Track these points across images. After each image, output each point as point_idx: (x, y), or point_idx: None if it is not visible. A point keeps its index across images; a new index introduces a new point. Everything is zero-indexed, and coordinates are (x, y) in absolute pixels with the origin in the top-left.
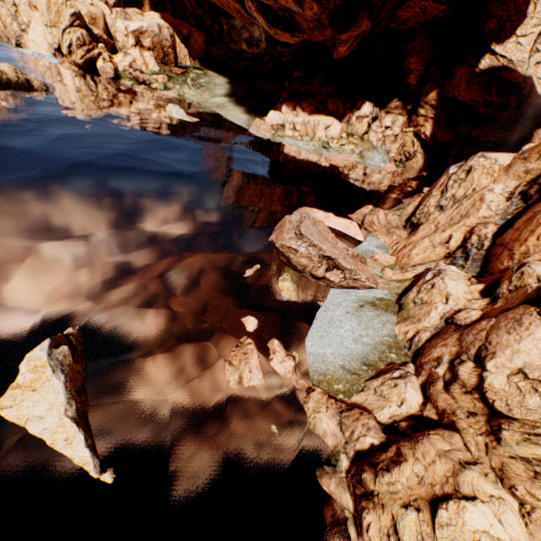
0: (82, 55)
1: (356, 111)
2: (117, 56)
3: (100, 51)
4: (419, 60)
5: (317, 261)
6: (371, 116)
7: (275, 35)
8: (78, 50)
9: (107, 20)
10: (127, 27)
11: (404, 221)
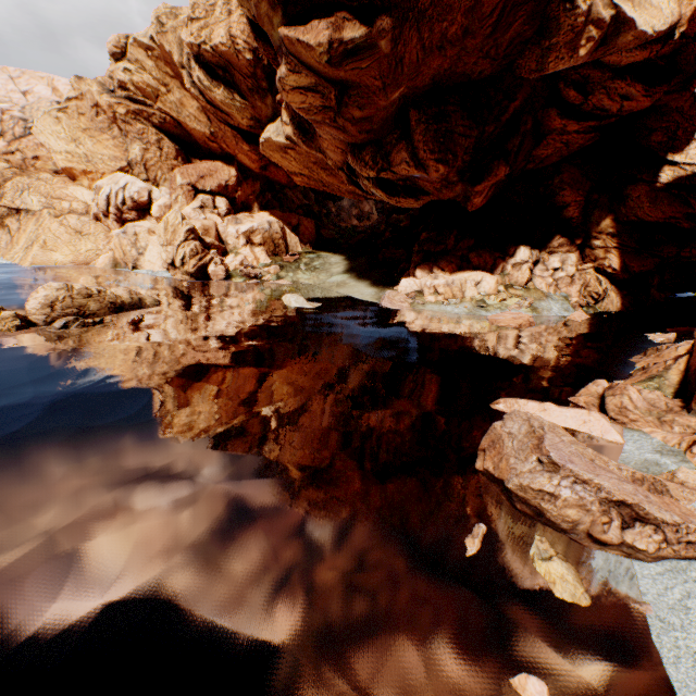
0: (194, 264)
1: (509, 258)
2: (227, 257)
3: (212, 257)
4: (575, 191)
5: (598, 511)
6: (531, 260)
7: (396, 203)
8: (190, 260)
9: (219, 228)
10: (238, 230)
11: (671, 395)
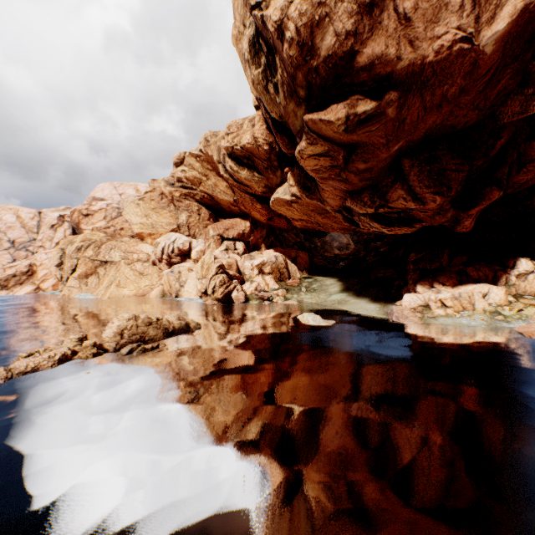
0: (222, 291)
1: (510, 269)
2: (245, 284)
3: (234, 285)
4: None
5: None
6: (534, 270)
7: (391, 231)
8: (219, 288)
9: (238, 263)
10: (252, 264)
11: None
